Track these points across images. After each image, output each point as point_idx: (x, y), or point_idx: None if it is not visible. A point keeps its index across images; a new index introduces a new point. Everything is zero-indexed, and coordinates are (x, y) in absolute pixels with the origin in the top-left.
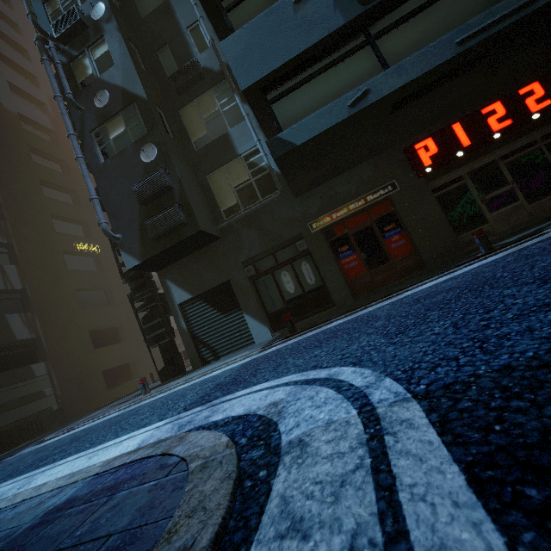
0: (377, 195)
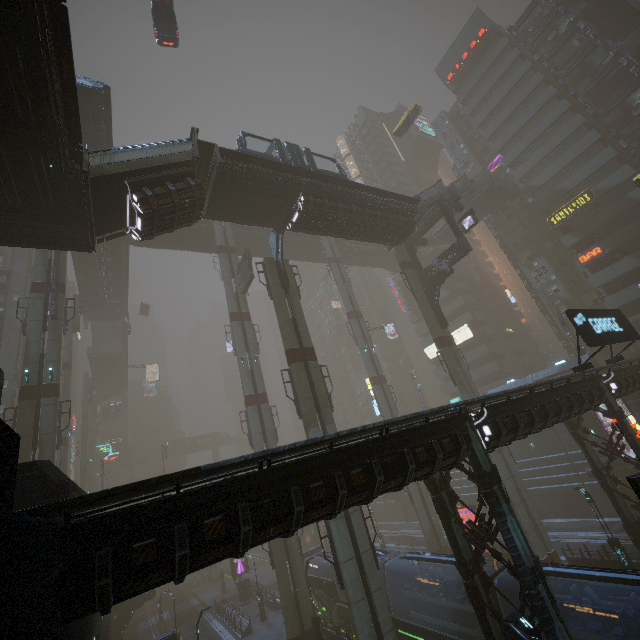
0: None
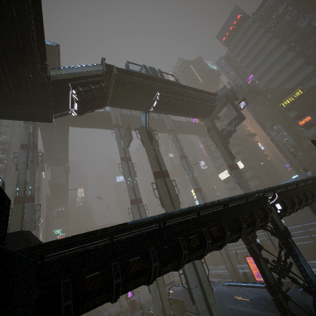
0: None
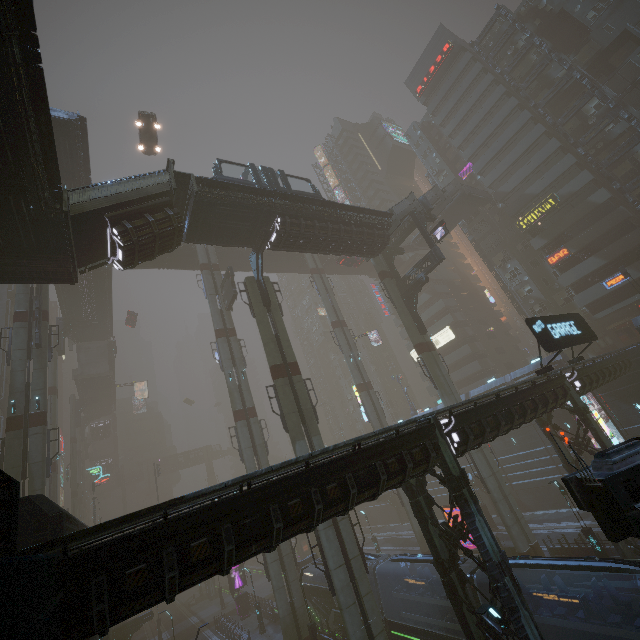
0: (628, 319)
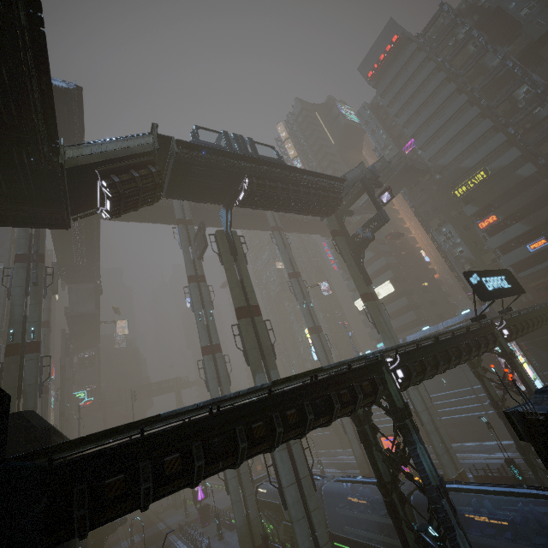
0: None
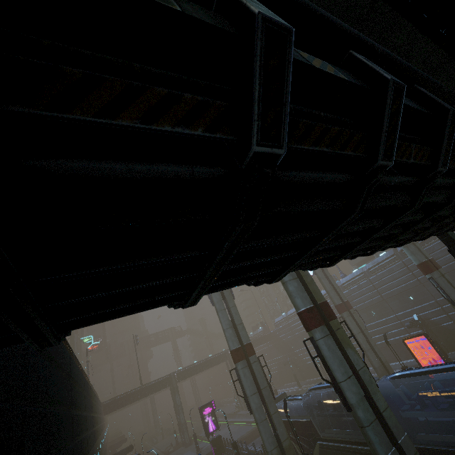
0: None
